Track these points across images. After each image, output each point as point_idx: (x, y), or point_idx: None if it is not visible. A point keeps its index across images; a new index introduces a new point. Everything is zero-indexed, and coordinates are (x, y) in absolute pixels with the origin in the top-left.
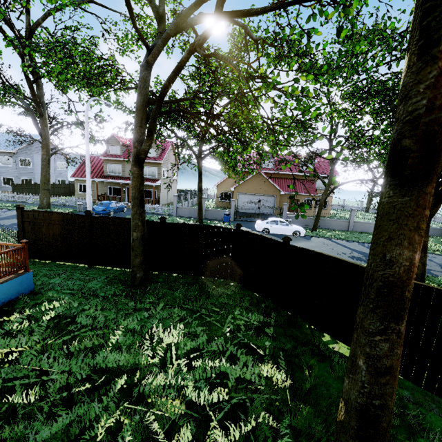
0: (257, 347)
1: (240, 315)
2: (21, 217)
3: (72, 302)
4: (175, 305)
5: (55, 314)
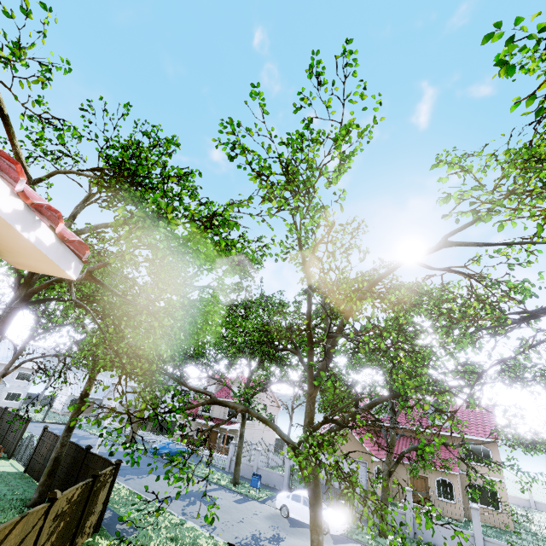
0: None
1: None
2: (42, 435)
3: None
4: None
5: None
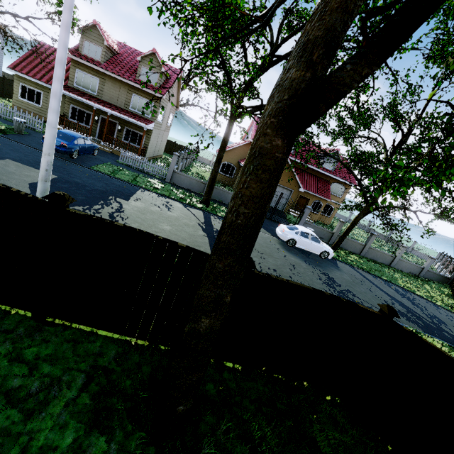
0: None
1: None
2: None
3: None
4: None
5: None
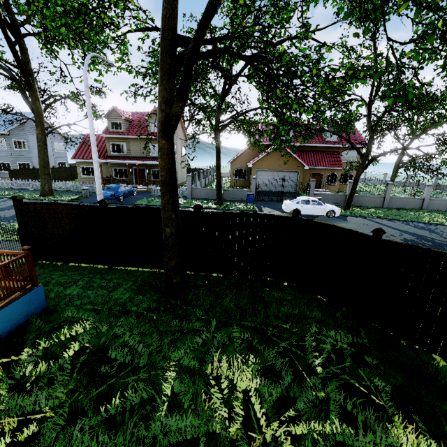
0: (361, 386)
1: (316, 332)
2: (20, 211)
3: (99, 325)
4: (230, 321)
5: (79, 345)
